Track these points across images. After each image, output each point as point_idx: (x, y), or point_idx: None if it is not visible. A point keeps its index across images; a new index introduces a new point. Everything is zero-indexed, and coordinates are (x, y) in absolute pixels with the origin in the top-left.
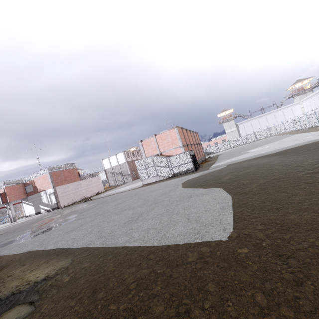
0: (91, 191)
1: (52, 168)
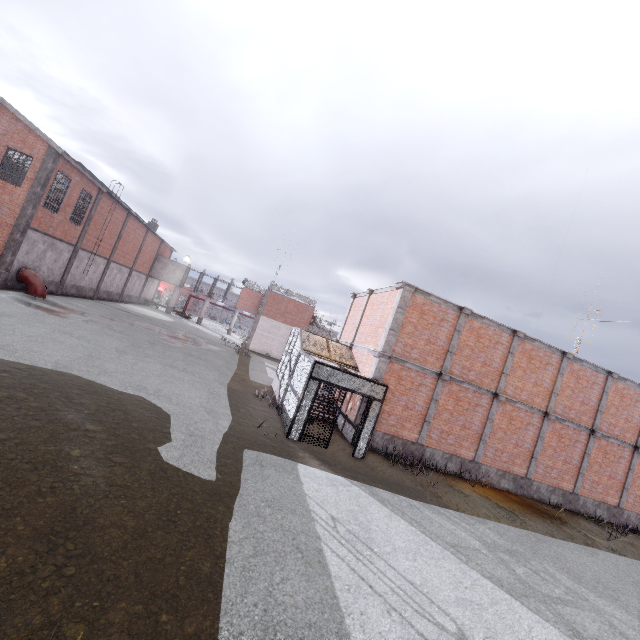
0: None
1: (276, 287)
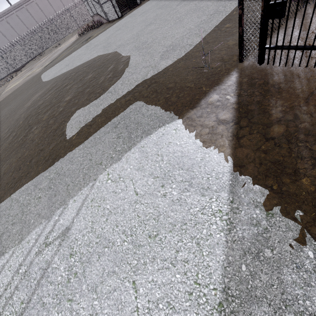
0: None
1: None
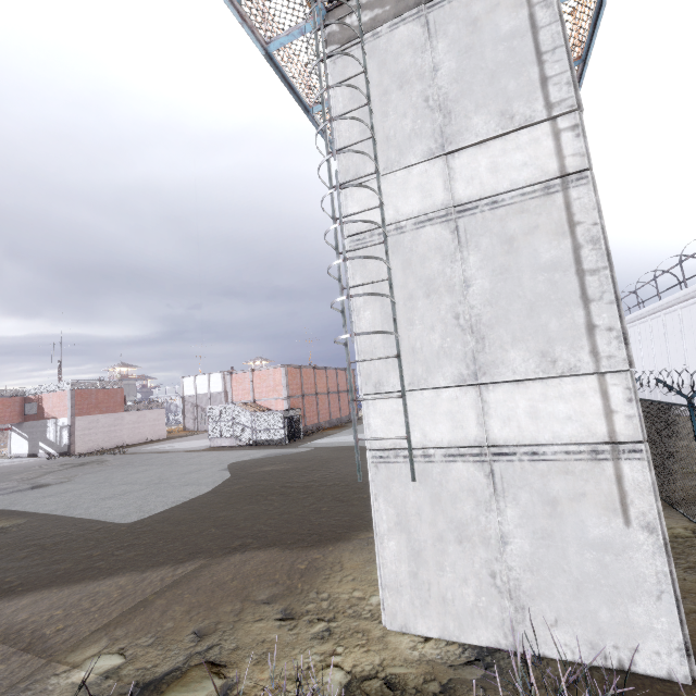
0: (140, 435)
1: (78, 383)
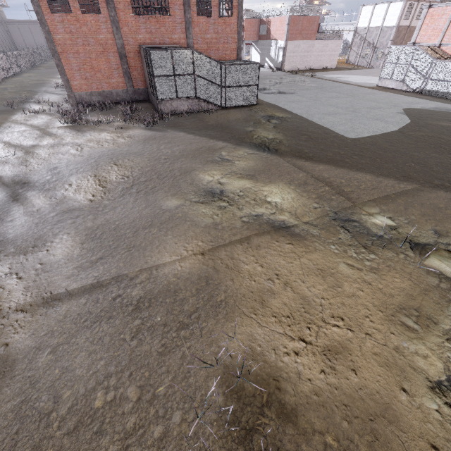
0: (320, 62)
1: (293, 10)
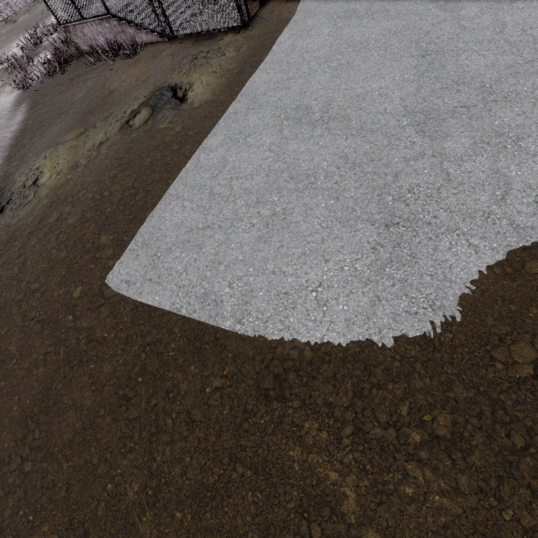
0: None
1: None
